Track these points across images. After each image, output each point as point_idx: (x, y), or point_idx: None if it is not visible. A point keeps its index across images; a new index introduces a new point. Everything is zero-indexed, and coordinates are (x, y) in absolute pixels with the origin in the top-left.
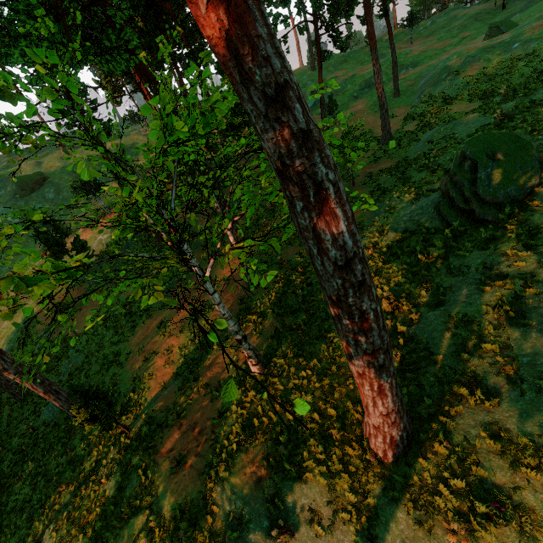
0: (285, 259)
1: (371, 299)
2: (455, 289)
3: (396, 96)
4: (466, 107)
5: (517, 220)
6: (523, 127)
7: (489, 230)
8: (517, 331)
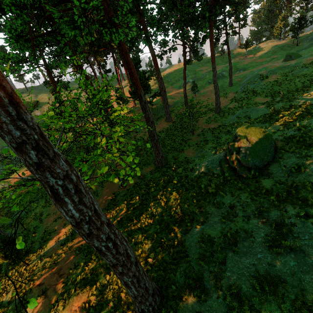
0: (144, 173)
1: (100, 240)
2: (213, 216)
3: (230, 86)
4: (263, 99)
5: (256, 180)
6: (280, 121)
7: (239, 183)
8: (231, 253)
